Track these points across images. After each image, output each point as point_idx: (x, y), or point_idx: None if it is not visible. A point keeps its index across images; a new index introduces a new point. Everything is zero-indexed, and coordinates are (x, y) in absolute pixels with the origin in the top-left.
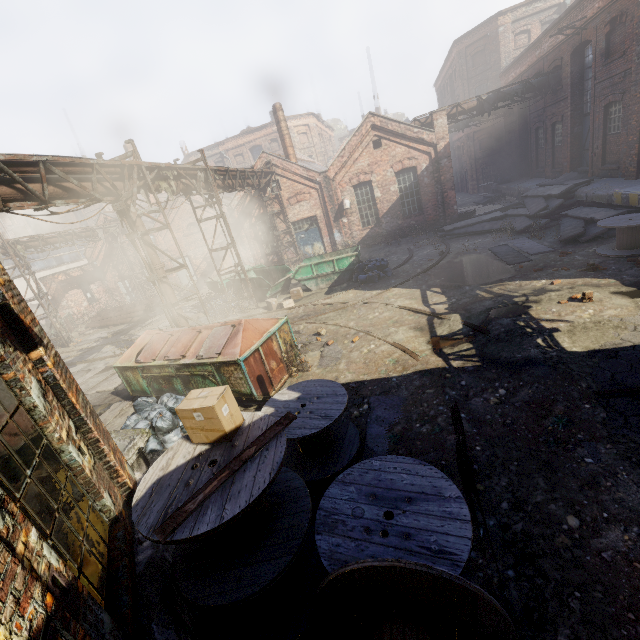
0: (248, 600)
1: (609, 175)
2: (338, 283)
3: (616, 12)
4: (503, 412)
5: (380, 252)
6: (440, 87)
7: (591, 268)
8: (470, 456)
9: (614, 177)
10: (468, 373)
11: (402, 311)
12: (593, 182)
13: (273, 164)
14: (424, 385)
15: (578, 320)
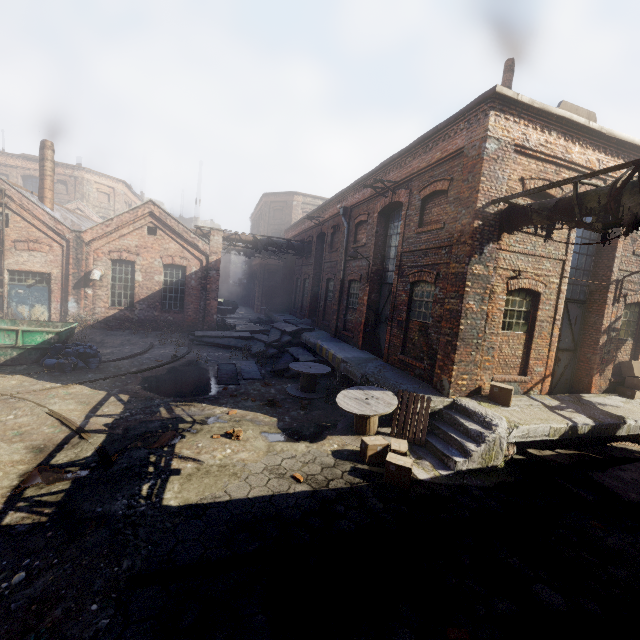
0: None
1: (325, 329)
2: (17, 362)
3: (336, 223)
4: None
5: (118, 338)
6: (253, 221)
7: (270, 403)
8: None
9: (327, 331)
10: (6, 538)
11: (48, 418)
12: (315, 331)
13: (7, 195)
14: None
15: (210, 461)
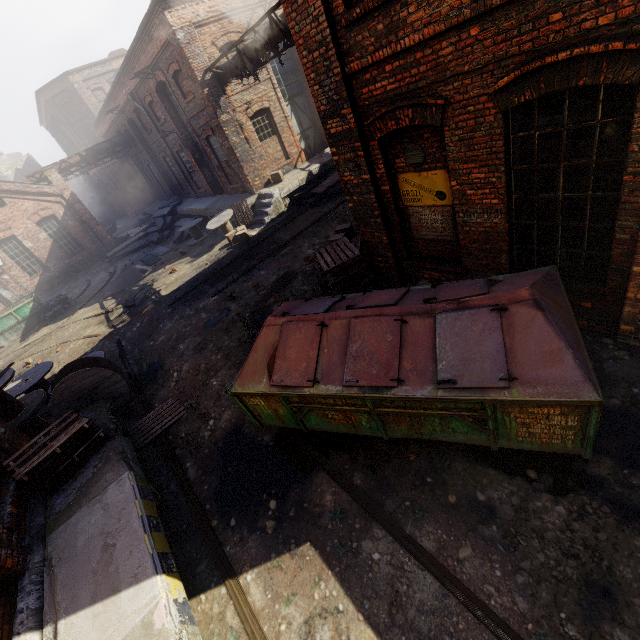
0: (28, 420)
1: (189, 196)
2: (29, 329)
3: (134, 107)
4: (139, 331)
5: (62, 291)
6: (48, 127)
7: (182, 254)
8: (126, 351)
9: (191, 197)
10: (125, 326)
11: (88, 320)
12: (184, 202)
13: None
14: (104, 343)
15: (170, 281)
